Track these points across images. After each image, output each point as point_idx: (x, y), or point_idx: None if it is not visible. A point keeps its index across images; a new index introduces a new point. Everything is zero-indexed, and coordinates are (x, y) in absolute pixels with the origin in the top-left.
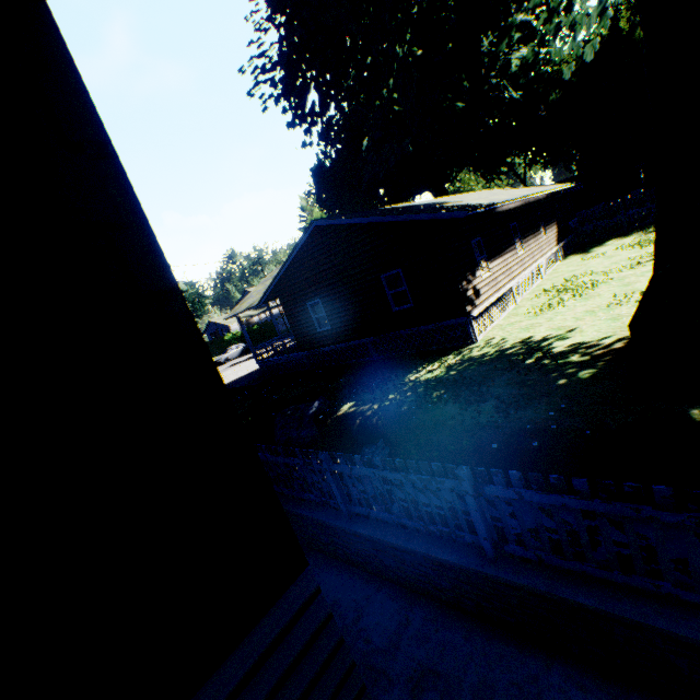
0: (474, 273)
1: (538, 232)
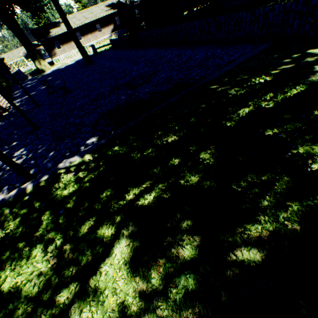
0: (54, 50)
1: (96, 31)
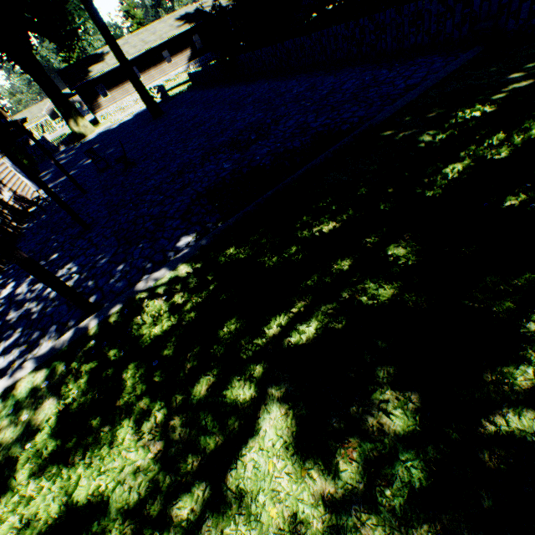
0: (98, 100)
1: (163, 63)
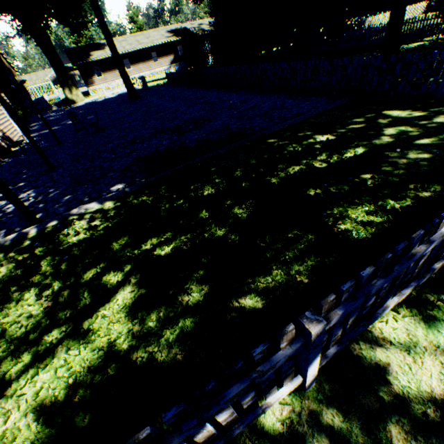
0: (93, 77)
1: (150, 61)
